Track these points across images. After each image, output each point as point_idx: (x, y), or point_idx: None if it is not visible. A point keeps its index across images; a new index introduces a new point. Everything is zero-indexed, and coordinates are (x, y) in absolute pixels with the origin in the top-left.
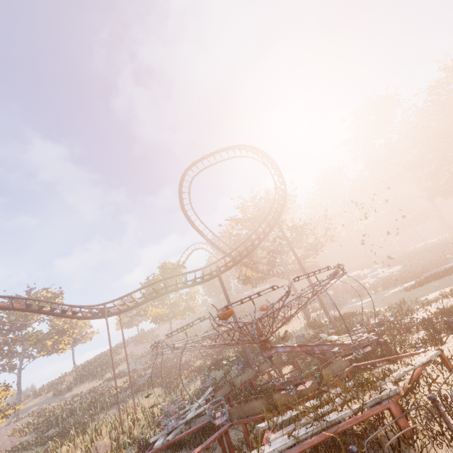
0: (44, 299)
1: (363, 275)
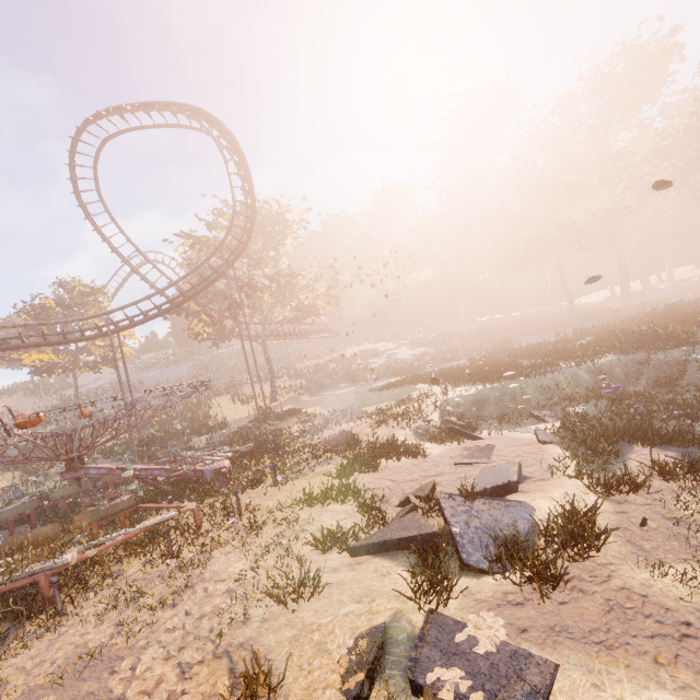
0: None
1: (380, 352)
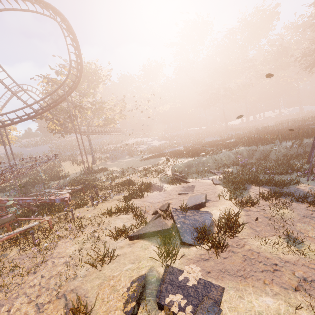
0: None
1: (144, 142)
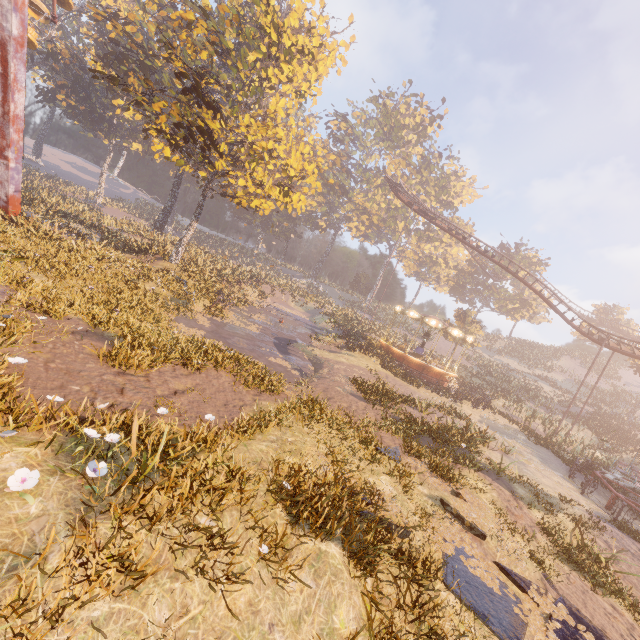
0: (528, 261)
1: None
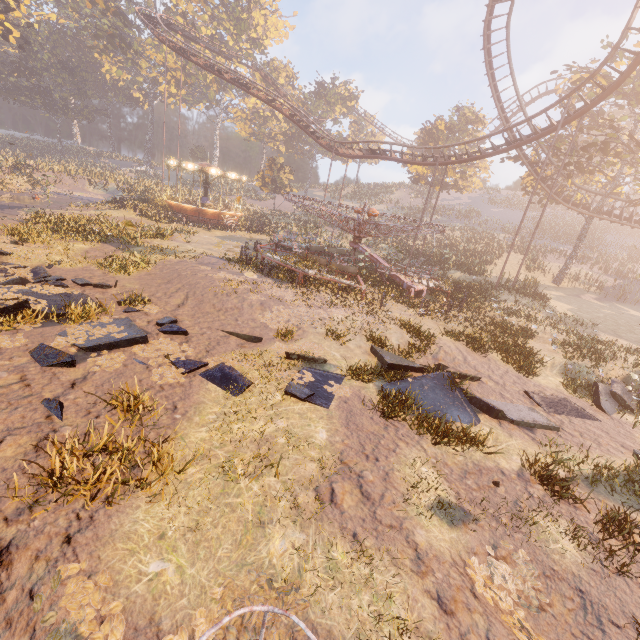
0: (342, 97)
1: None
